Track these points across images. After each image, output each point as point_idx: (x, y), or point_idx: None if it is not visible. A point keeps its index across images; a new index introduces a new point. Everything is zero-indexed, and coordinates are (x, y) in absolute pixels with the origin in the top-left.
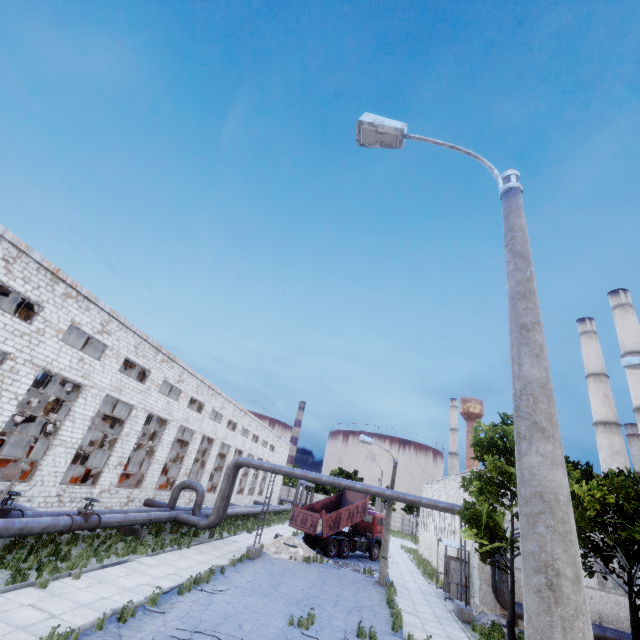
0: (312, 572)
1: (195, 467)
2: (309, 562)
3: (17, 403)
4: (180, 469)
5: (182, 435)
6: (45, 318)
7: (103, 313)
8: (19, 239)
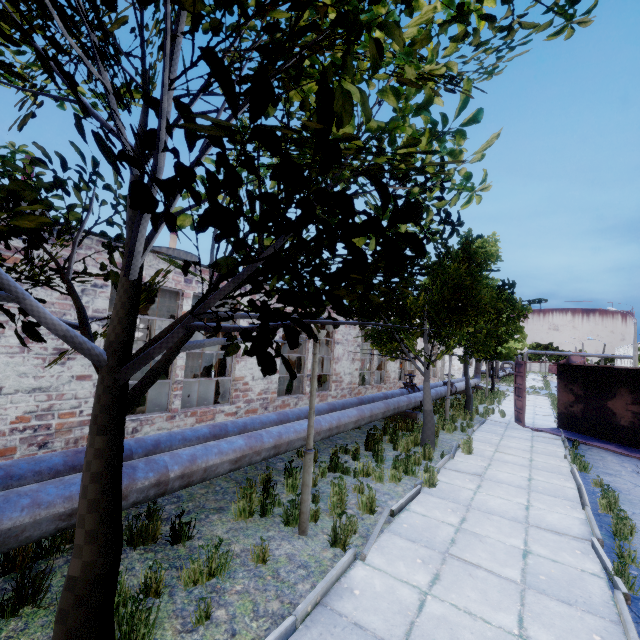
0: None
1: None
2: None
3: None
4: None
5: None
6: None
7: None
8: None
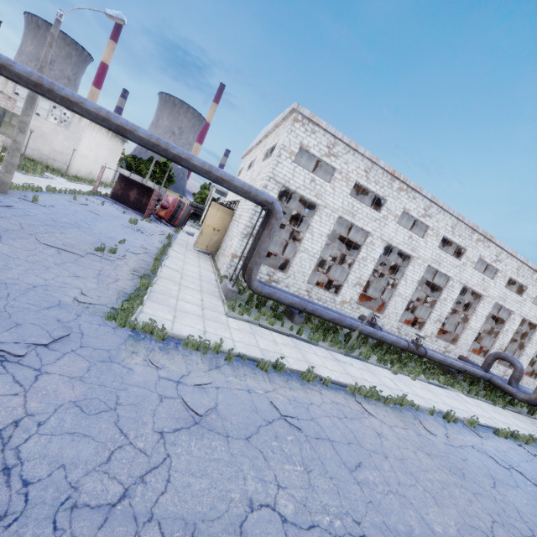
0: None
1: (509, 349)
2: None
3: (374, 264)
4: (494, 342)
5: (495, 316)
6: (387, 208)
7: (425, 200)
8: (372, 155)
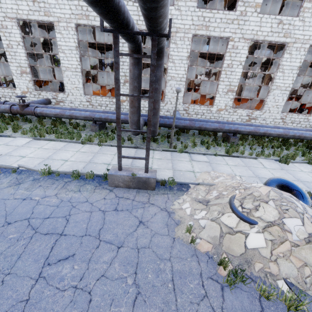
0: (128, 311)
1: None
2: (229, 282)
3: (23, 47)
4: (218, 86)
5: None
6: None
7: None
8: None
